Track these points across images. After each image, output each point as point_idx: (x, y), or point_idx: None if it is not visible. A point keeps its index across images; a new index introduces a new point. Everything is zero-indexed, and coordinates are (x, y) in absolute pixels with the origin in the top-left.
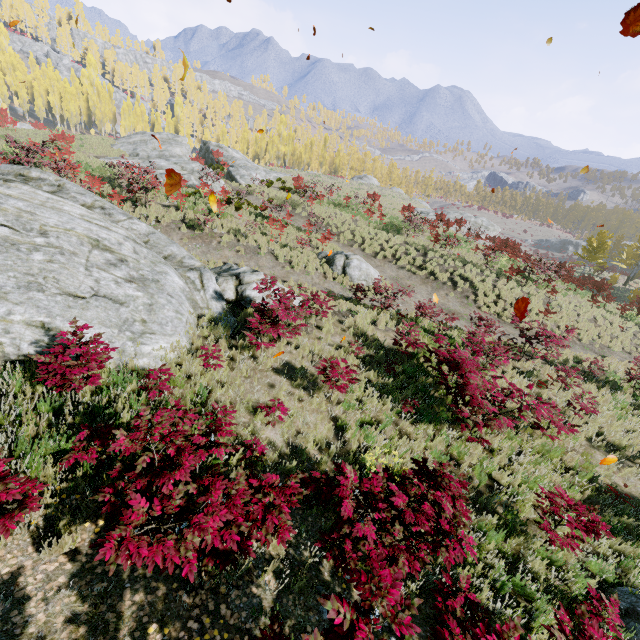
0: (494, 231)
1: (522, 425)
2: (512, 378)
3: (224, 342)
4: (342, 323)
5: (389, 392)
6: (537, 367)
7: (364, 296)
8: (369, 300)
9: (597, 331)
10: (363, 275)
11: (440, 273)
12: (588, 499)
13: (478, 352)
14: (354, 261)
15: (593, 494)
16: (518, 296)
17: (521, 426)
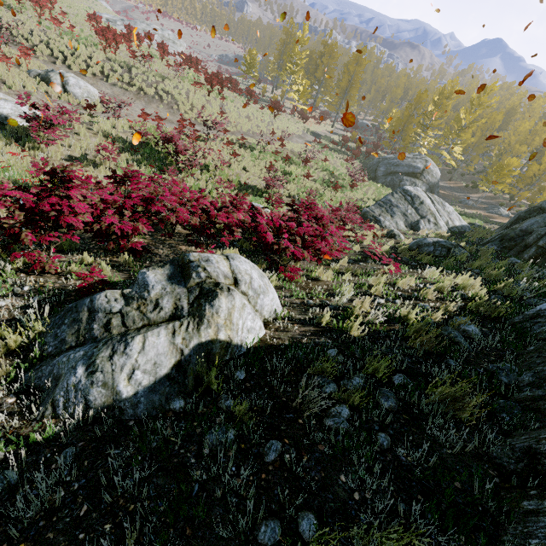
0: (181, 46)
1: (211, 169)
2: (205, 150)
3: (15, 146)
4: (91, 130)
5: (141, 163)
6: (218, 145)
7: (96, 110)
8: (102, 113)
9: (250, 124)
10: (85, 93)
11: (147, 88)
12: (238, 189)
13: (181, 133)
14: (71, 79)
15: (239, 187)
16: (204, 104)
17: (211, 170)
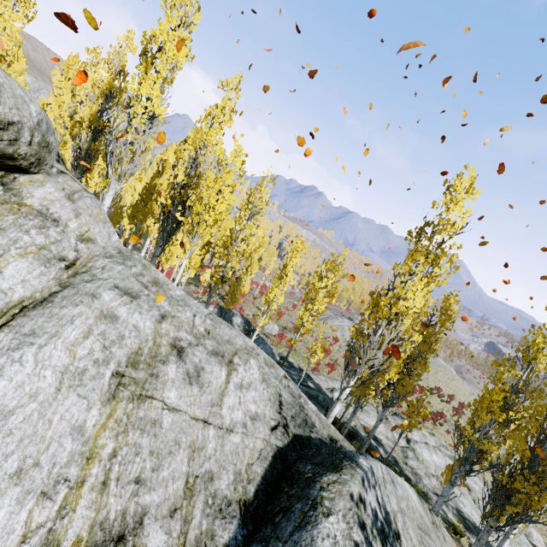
0: None
1: None
2: None
3: None
4: None
5: None
6: None
7: None
8: None
9: None
10: None
11: None
12: None
13: None
14: None
15: None
16: None
17: None
